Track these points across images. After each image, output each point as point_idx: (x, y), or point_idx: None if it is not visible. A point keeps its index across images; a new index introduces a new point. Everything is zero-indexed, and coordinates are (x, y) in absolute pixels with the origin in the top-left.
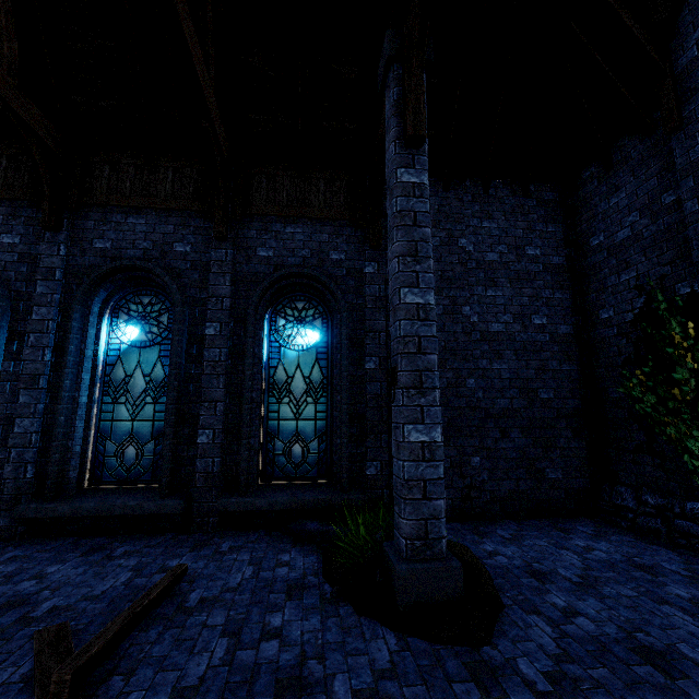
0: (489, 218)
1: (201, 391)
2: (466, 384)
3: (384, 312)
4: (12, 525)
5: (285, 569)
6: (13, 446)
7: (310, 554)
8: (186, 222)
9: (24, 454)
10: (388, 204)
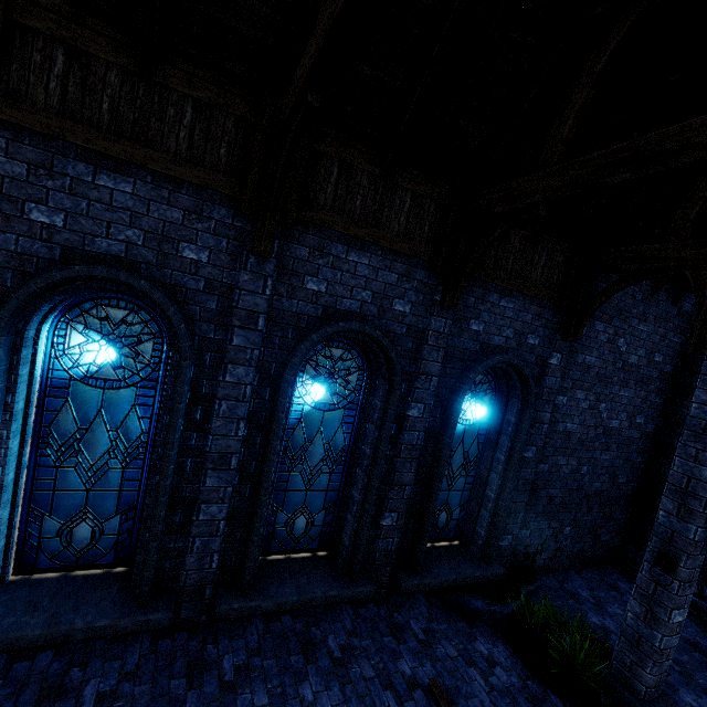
0: (645, 321)
1: (394, 475)
2: (581, 471)
3: (552, 405)
4: (195, 616)
5: (501, 671)
6: (197, 535)
7: (494, 640)
8: (411, 272)
9: (210, 543)
10: (706, 399)
